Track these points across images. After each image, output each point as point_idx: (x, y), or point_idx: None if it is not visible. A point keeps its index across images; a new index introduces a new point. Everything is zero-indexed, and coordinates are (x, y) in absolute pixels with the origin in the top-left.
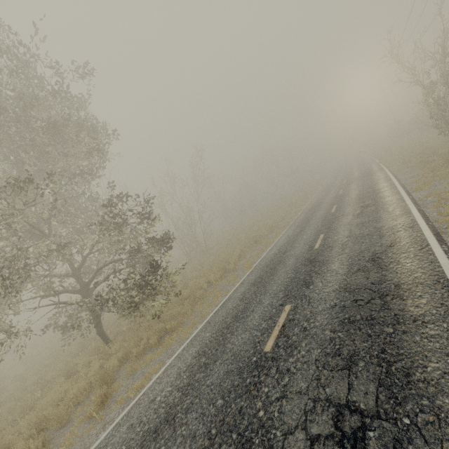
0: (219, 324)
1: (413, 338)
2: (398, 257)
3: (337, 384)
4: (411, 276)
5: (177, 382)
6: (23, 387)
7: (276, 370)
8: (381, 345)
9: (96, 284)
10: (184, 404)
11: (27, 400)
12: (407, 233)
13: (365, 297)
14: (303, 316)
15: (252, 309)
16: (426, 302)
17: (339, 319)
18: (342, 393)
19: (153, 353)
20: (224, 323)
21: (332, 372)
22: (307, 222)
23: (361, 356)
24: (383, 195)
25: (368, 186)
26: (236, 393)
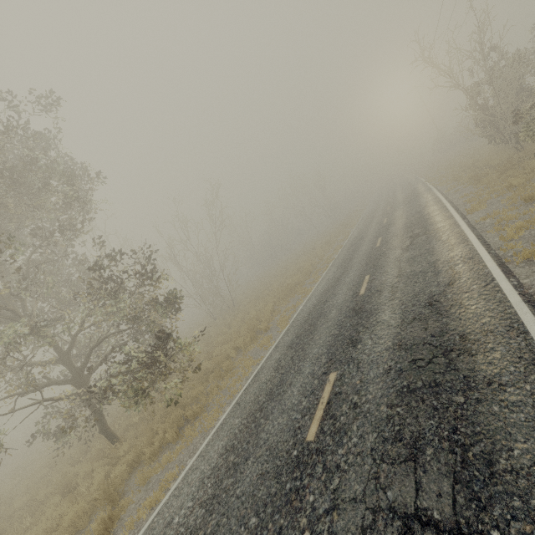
0: (250, 405)
1: (490, 408)
2: (460, 299)
3: (401, 484)
4: (478, 323)
5: (199, 493)
6: (9, 514)
7: (323, 468)
8: (451, 422)
9: (91, 370)
10: (209, 527)
11: (11, 534)
12: (467, 266)
13: (425, 356)
14: (352, 386)
15: (290, 382)
16: (501, 356)
17: (396, 388)
18: (408, 498)
19: (172, 452)
20: (257, 403)
21: (394, 465)
22: (349, 261)
23: (428, 439)
24: (434, 221)
25: (416, 211)
26: (273, 507)
